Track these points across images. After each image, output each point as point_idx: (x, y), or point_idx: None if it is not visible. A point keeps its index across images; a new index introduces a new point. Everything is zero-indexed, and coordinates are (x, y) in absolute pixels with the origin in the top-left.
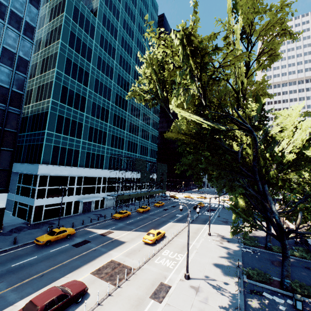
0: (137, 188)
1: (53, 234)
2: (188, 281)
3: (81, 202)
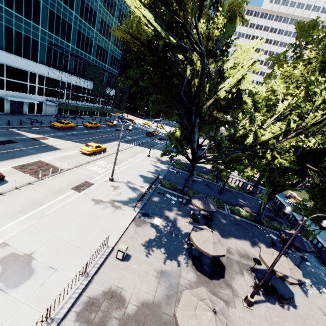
0: (88, 102)
1: None
2: (111, 183)
3: (6, 100)
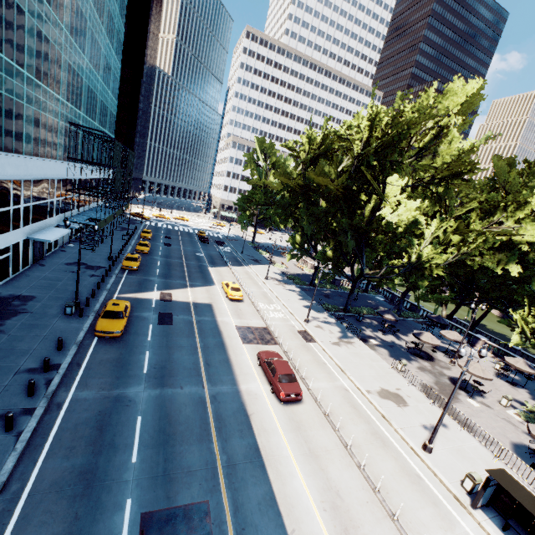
0: (92, 201)
1: (121, 317)
2: (310, 324)
3: (30, 241)
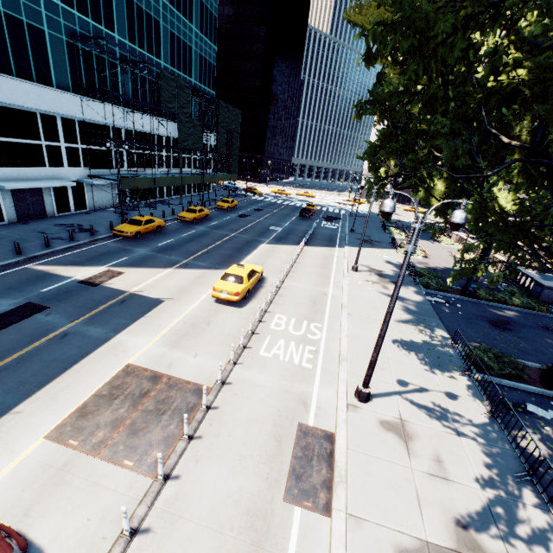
0: (171, 166)
1: None
2: (370, 407)
3: (2, 190)
